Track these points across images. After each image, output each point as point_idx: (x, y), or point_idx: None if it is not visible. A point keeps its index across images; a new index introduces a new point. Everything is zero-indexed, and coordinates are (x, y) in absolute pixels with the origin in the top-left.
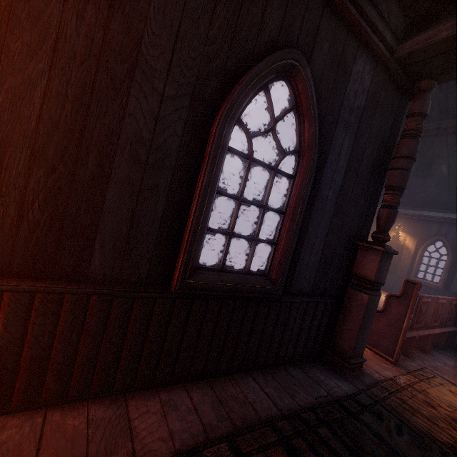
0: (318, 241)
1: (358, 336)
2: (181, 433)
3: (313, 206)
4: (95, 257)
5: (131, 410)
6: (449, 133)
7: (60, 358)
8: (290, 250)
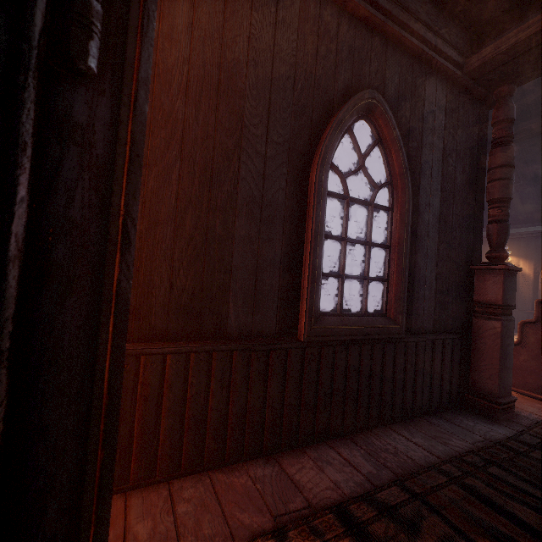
0: (429, 271)
1: (501, 370)
2: (345, 482)
3: (416, 235)
4: (230, 314)
5: (286, 467)
6: (539, 132)
7: (215, 418)
8: (404, 284)
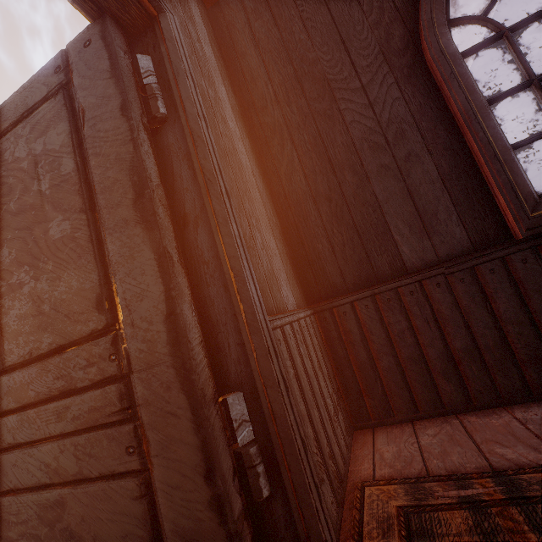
0: None
1: None
2: None
3: None
4: (400, 247)
5: None
6: None
7: (434, 355)
8: None
